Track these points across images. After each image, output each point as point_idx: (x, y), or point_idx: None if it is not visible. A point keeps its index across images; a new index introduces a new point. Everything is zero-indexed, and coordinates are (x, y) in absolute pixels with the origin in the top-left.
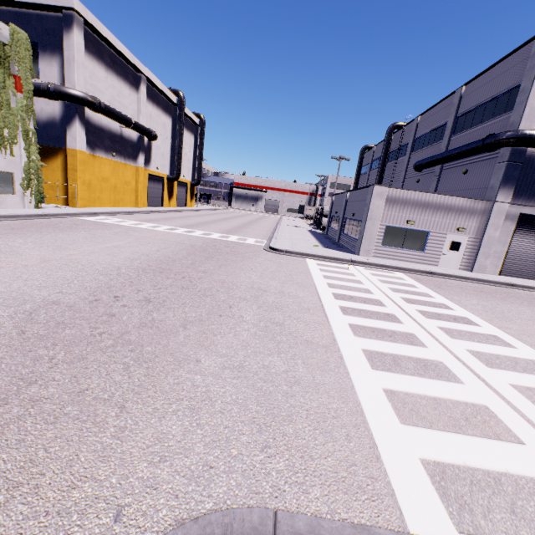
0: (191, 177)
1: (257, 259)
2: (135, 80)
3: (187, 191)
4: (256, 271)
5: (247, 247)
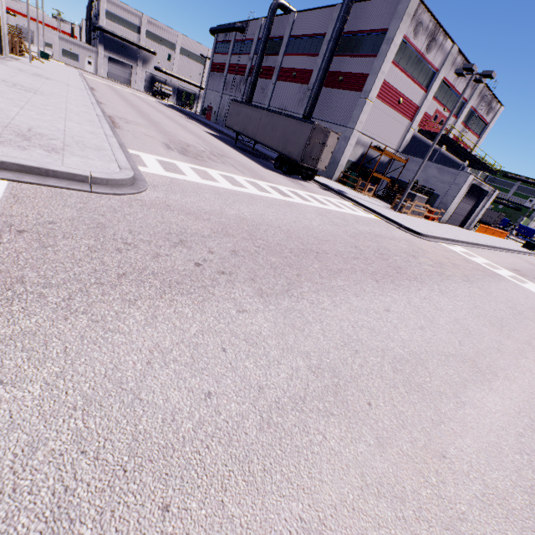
0: None
1: None
2: None
3: None
4: None
5: None
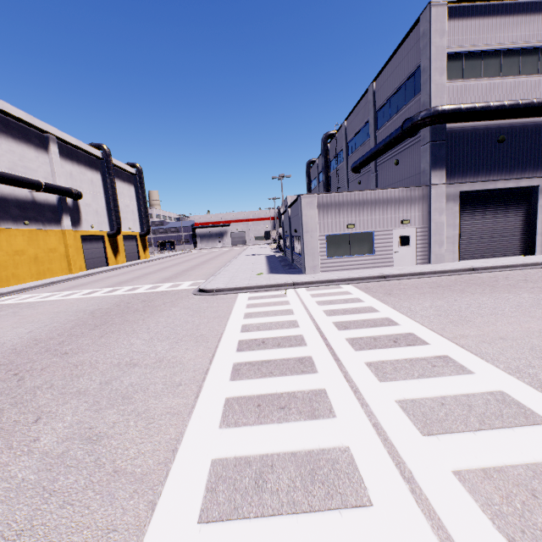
0: (140, 228)
1: (171, 310)
2: (41, 141)
3: (138, 243)
4: (151, 331)
5: (172, 295)
